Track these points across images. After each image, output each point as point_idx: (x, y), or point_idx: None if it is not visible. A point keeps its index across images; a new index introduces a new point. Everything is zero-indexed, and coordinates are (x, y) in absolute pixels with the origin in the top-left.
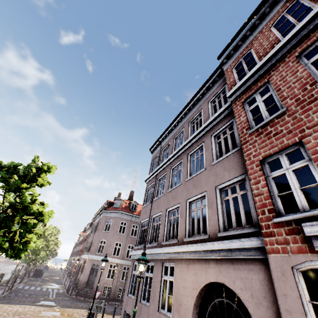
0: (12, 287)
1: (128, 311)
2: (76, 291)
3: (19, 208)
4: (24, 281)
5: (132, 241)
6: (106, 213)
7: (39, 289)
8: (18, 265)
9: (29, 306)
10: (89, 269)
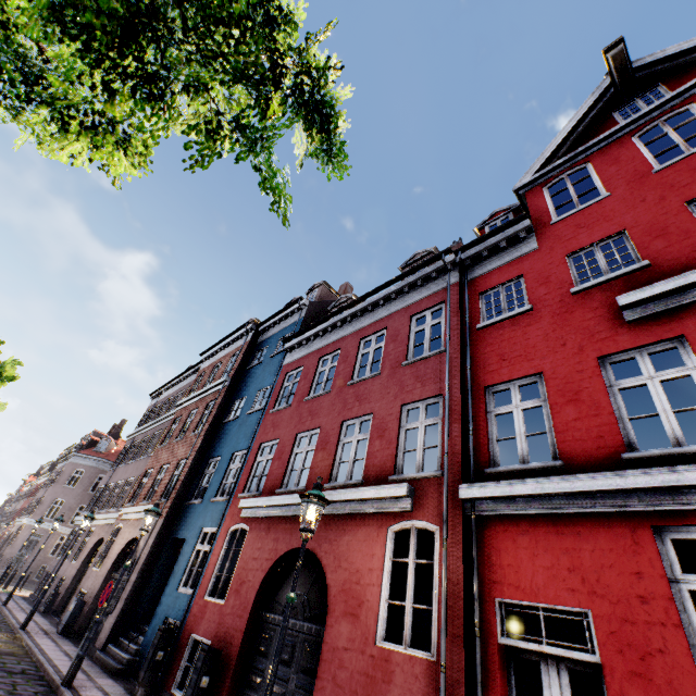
0: None
1: (51, 570)
2: None
3: None
4: None
5: None
6: (78, 459)
7: None
8: None
9: None
10: (24, 540)
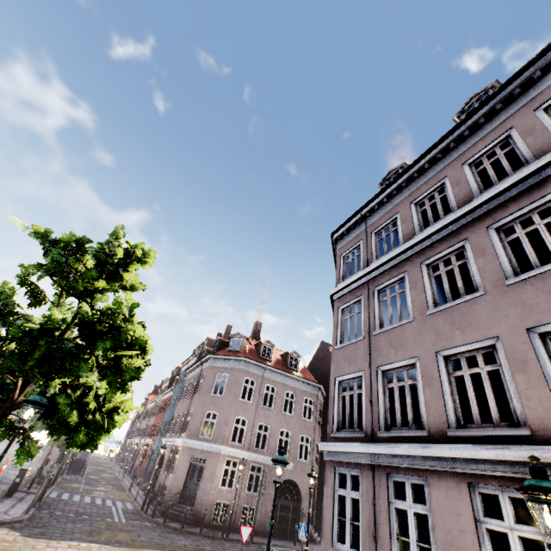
0: (42, 498)
1: None
2: (161, 509)
3: (100, 332)
4: (57, 483)
5: (265, 416)
6: (215, 361)
7: (89, 502)
8: (50, 451)
9: (86, 546)
10: (185, 467)
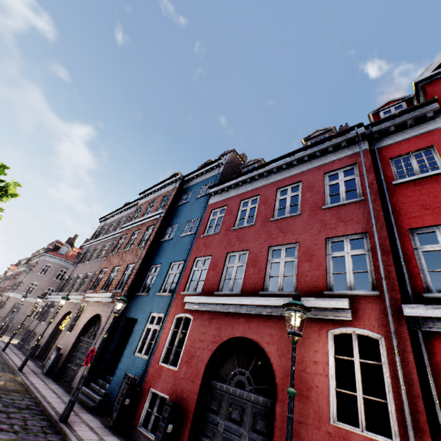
0: None
1: (32, 328)
2: None
3: None
4: None
5: None
6: (47, 257)
7: None
8: None
9: None
10: (11, 306)
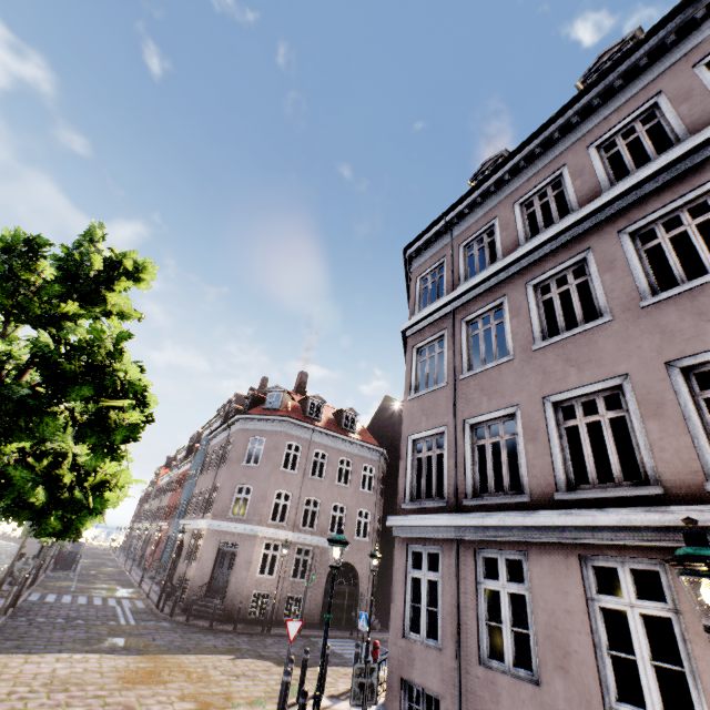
0: (17, 603)
1: (425, 685)
2: (182, 606)
3: (72, 374)
4: (38, 582)
5: (314, 488)
6: (247, 423)
7: (84, 603)
8: (23, 544)
9: (80, 657)
10: (211, 554)
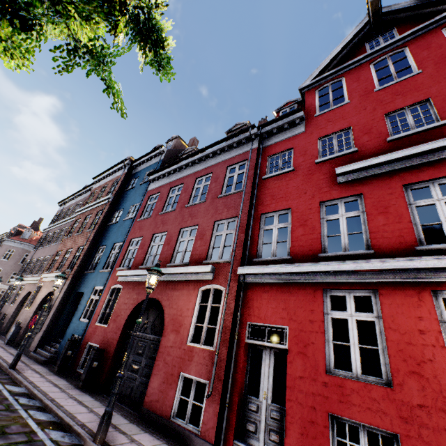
0: None
1: None
2: None
3: None
4: None
5: None
6: (9, 242)
7: None
8: None
9: None
10: None
